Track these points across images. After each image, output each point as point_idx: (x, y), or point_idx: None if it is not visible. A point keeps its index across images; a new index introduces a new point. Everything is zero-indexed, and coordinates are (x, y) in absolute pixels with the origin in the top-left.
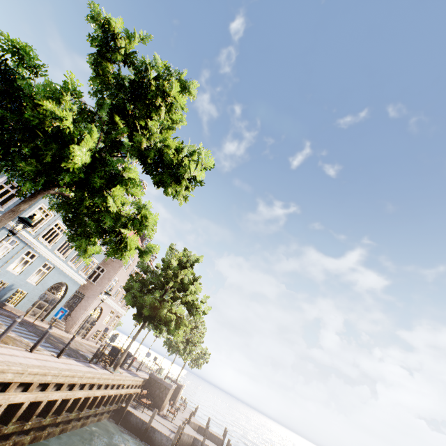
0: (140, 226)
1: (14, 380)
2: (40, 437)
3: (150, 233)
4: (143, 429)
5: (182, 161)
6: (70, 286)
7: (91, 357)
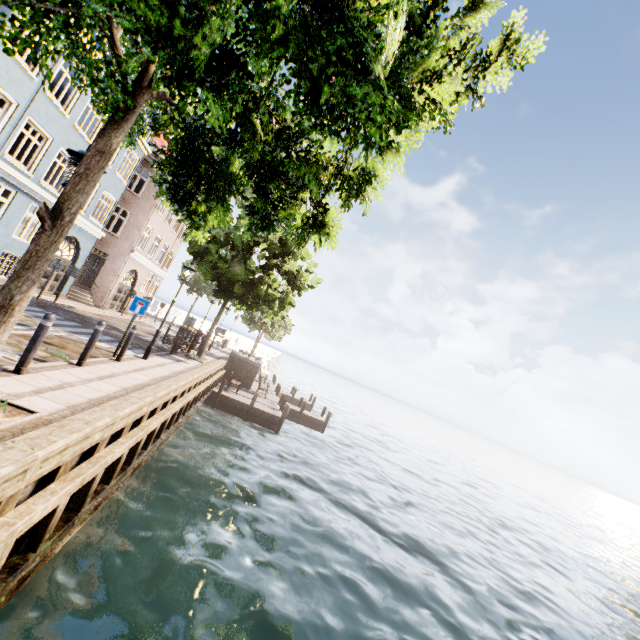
0: (356, 192)
1: (148, 411)
2: (162, 443)
3: (367, 207)
4: (245, 411)
5: (474, 37)
6: (82, 242)
7: (172, 348)
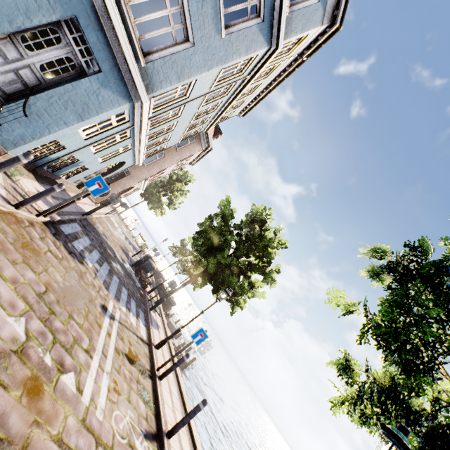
0: None
1: None
2: None
3: None
4: None
5: None
6: (125, 165)
7: (153, 306)
